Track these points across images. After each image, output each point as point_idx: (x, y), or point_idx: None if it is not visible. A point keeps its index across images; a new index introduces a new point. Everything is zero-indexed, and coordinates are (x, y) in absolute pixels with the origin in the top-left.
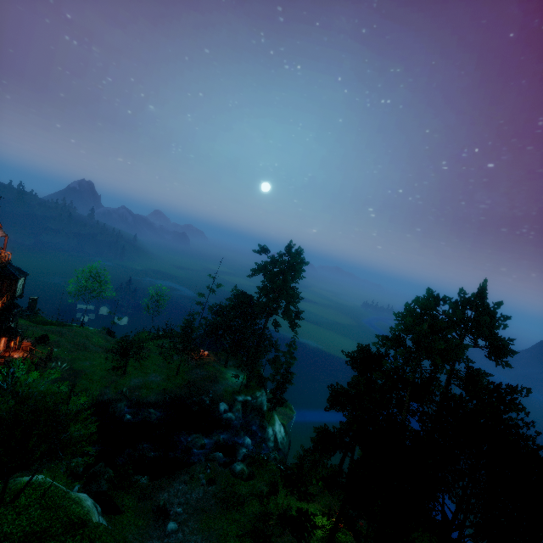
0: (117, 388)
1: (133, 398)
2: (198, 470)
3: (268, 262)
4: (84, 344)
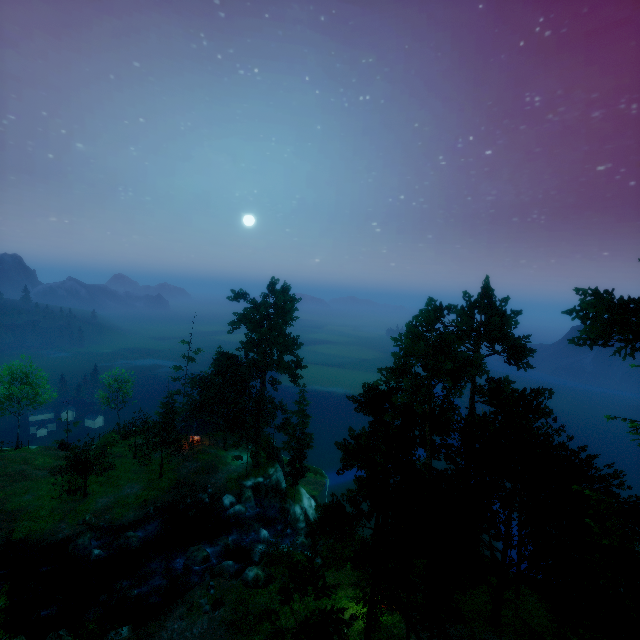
0: (77, 518)
1: (102, 524)
2: (197, 595)
3: (250, 309)
4: (22, 471)
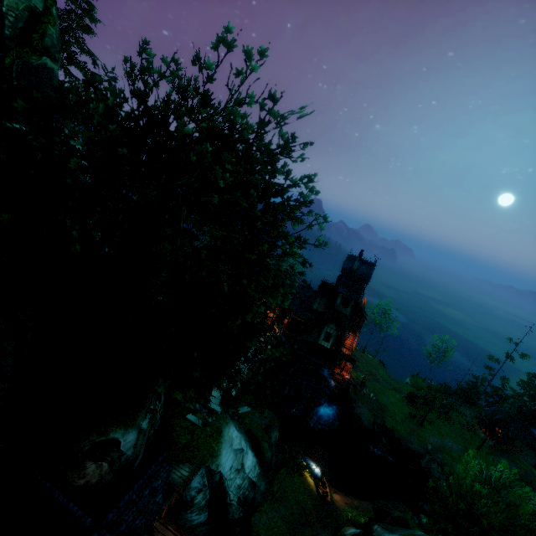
0: (419, 440)
1: (438, 460)
2: None
3: None
4: (375, 374)
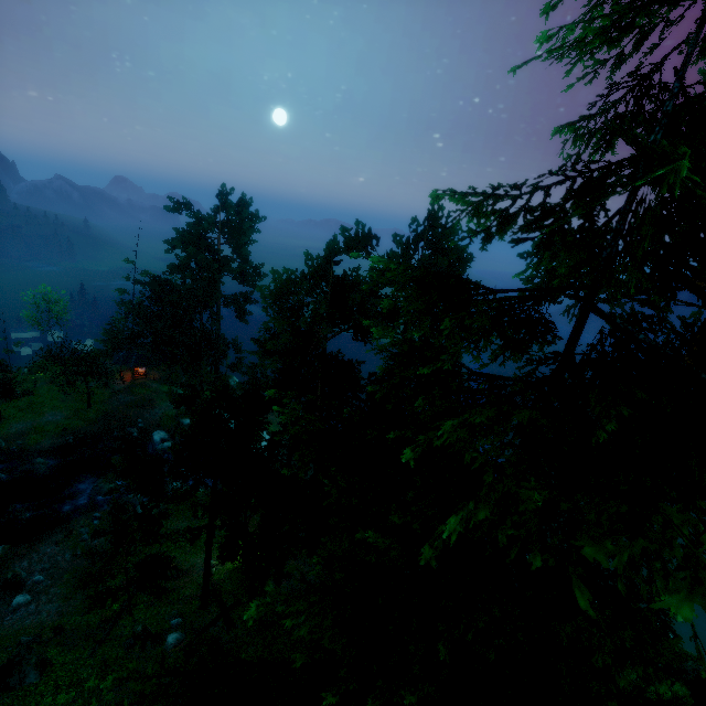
0: None
1: (12, 449)
2: (80, 524)
3: (194, 225)
4: None
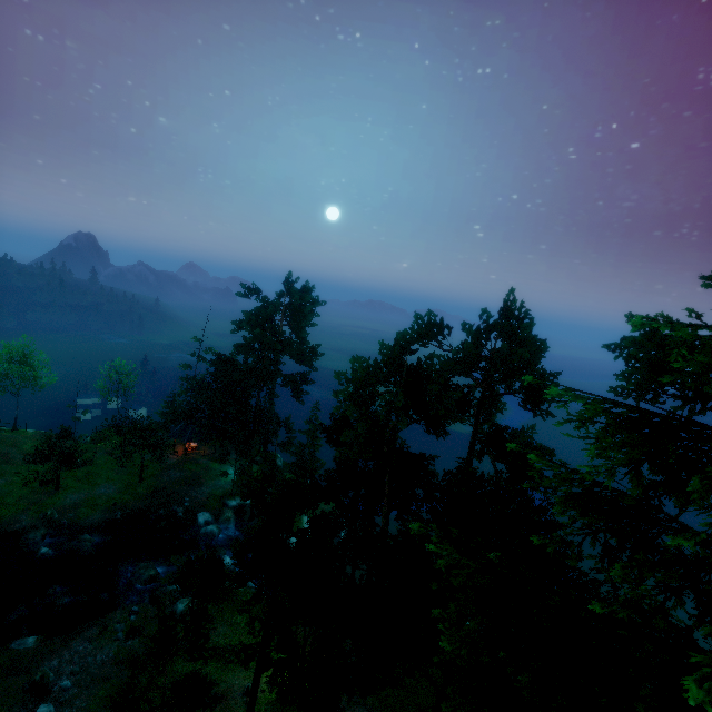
0: (41, 510)
1: (63, 522)
2: (117, 618)
3: (261, 308)
4: (7, 454)
